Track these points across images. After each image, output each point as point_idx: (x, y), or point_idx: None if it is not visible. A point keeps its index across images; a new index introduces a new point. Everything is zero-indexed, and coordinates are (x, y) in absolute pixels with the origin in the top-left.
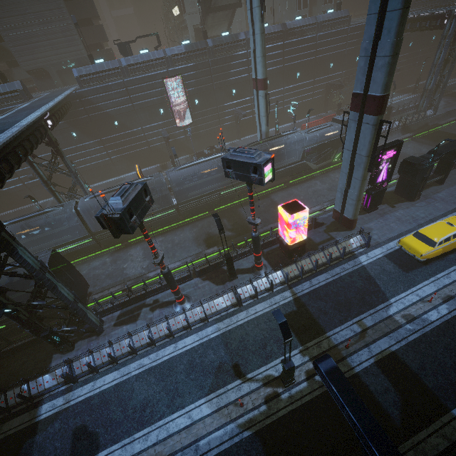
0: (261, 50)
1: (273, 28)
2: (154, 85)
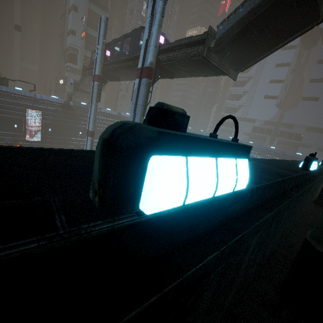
0: (93, 117)
1: (113, 112)
2: (16, 108)
